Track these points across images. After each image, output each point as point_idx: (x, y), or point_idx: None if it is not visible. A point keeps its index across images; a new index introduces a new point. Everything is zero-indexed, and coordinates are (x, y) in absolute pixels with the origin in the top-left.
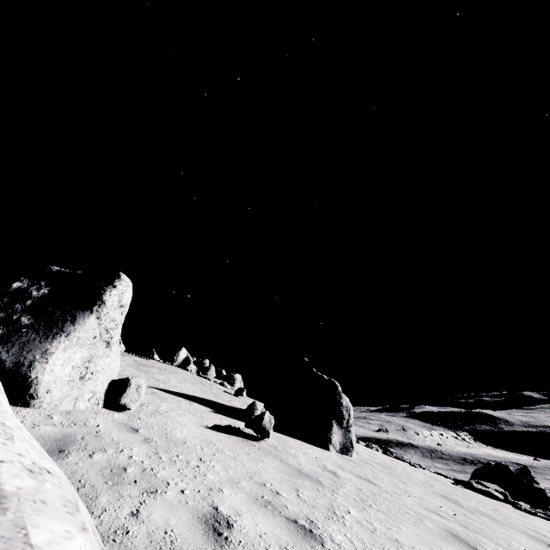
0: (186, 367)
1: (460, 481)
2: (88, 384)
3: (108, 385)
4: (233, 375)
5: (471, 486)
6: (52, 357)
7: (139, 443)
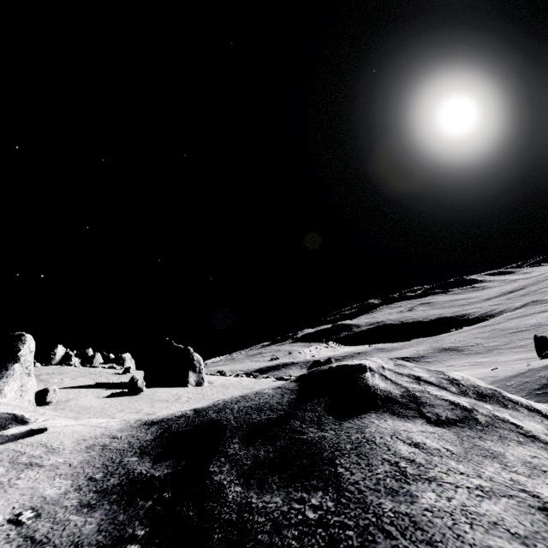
0: (68, 363)
1: (278, 378)
2: (25, 397)
3: (35, 395)
4: (121, 356)
5: (282, 379)
6: (4, 390)
7: (69, 412)
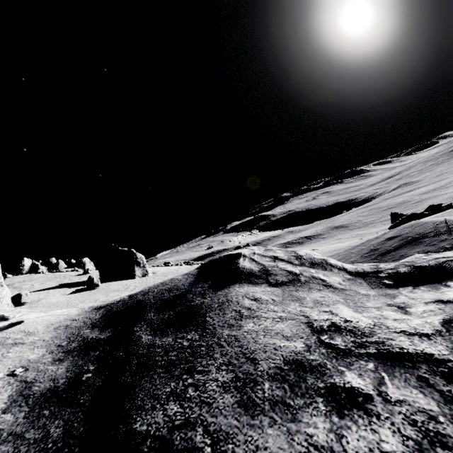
0: (36, 271)
1: None
2: (3, 302)
3: (11, 299)
4: (81, 261)
5: None
6: None
7: (42, 308)
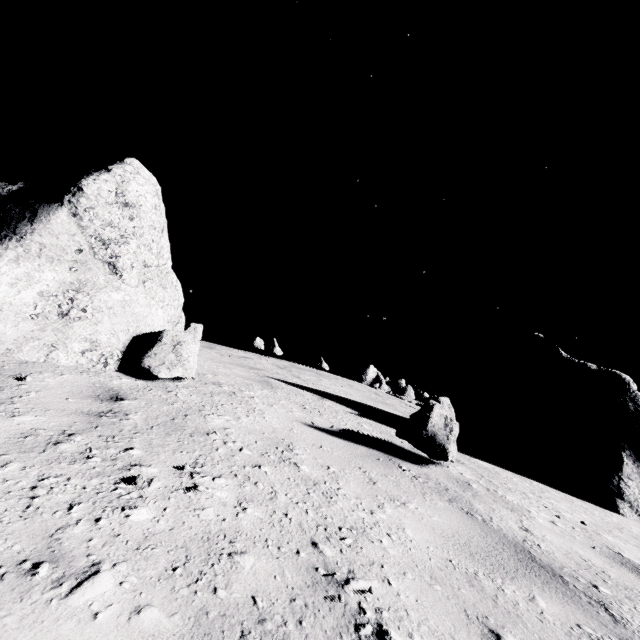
0: (372, 385)
1: None
2: (76, 327)
3: (134, 340)
4: (437, 398)
5: None
6: None
7: (67, 413)
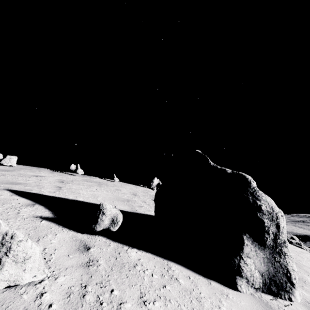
0: (152, 188)
1: None
2: None
3: None
4: None
5: None
6: None
7: None
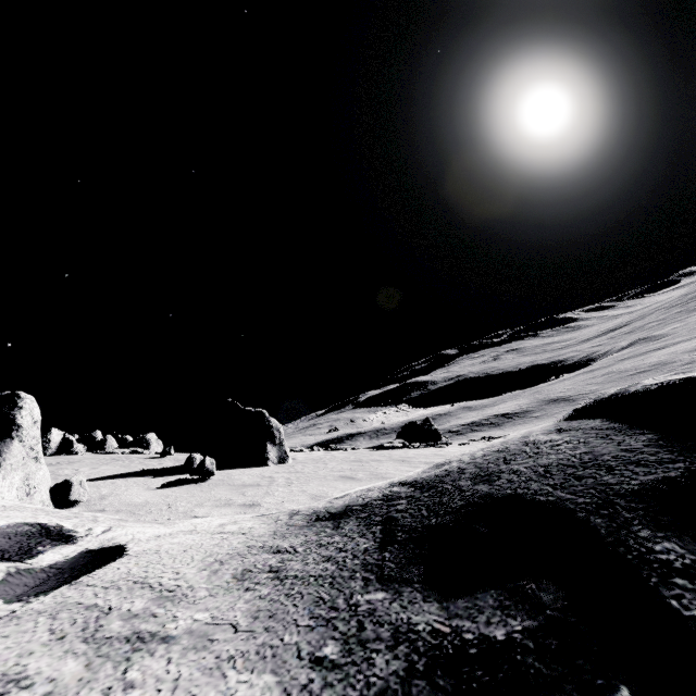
0: (72, 451)
1: (376, 447)
2: (35, 497)
3: (49, 492)
4: (144, 438)
5: (383, 447)
6: None
7: (116, 514)
